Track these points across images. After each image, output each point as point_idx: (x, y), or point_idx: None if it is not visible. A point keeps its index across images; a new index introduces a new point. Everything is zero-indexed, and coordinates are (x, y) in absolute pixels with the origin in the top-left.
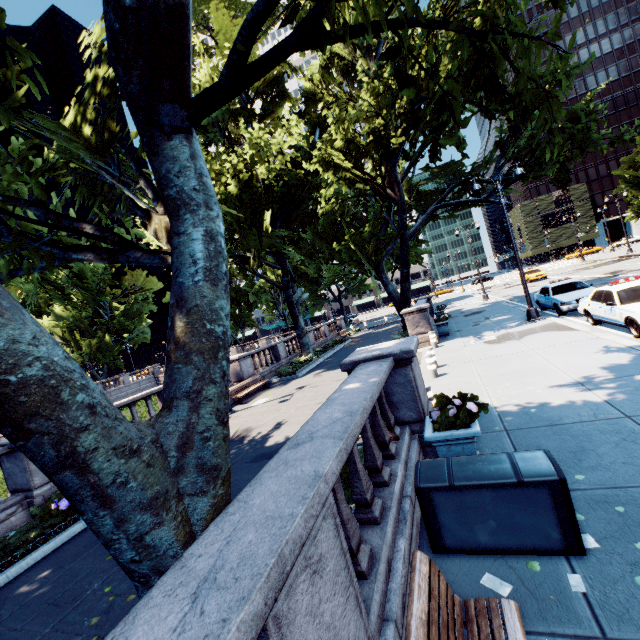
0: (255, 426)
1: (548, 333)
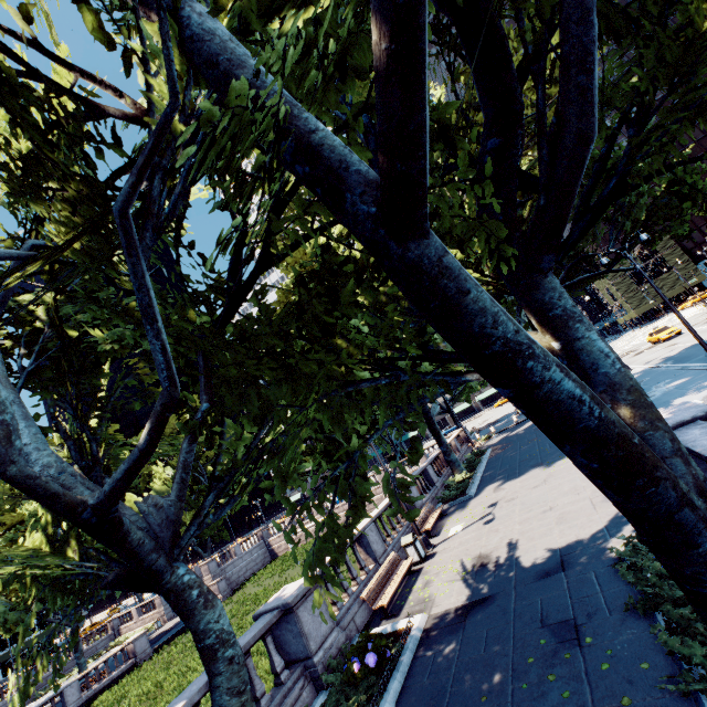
0: (487, 551)
1: None
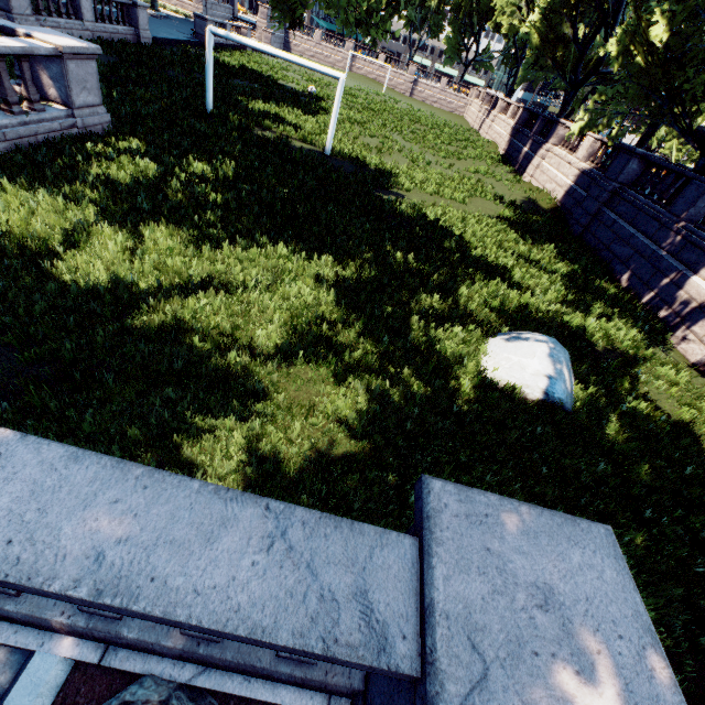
0: None
1: None
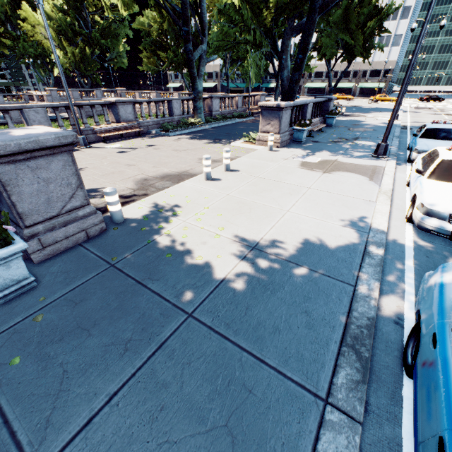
0: None
1: (355, 176)
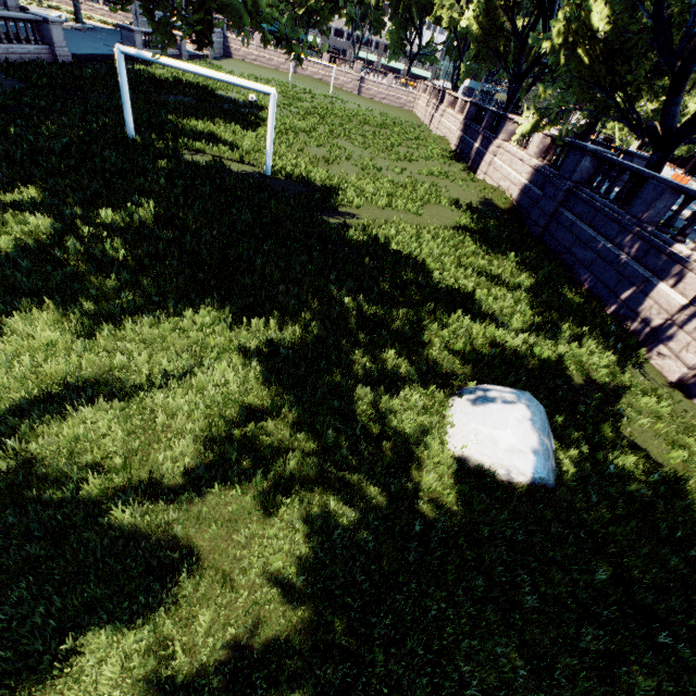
0: None
1: None
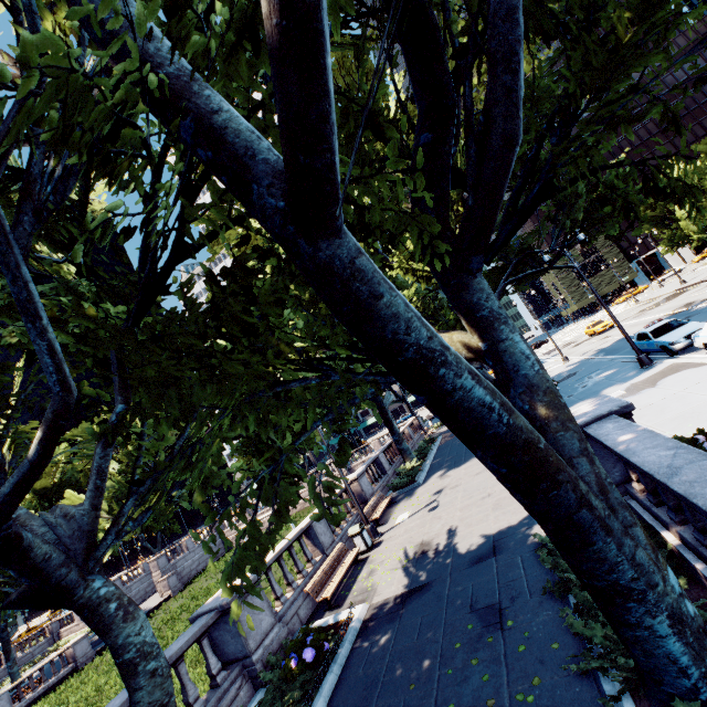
0: (429, 538)
1: (680, 373)
